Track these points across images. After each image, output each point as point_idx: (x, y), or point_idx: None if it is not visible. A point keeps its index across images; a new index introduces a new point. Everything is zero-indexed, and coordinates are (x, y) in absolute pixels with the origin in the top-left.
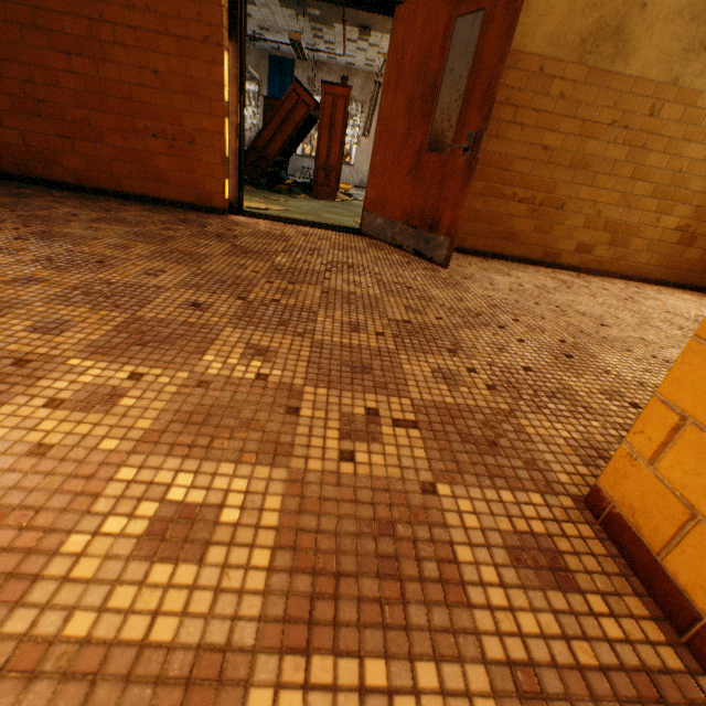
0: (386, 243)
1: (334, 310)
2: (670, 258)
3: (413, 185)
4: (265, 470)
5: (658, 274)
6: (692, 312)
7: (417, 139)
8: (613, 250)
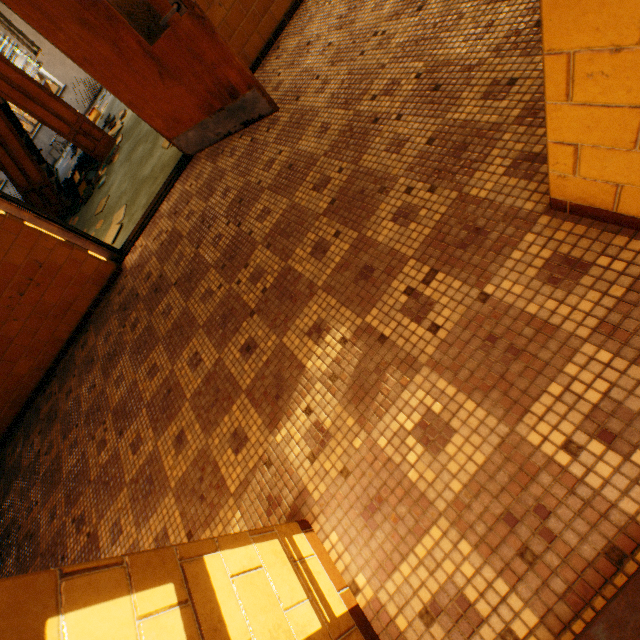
0: (217, 143)
1: (293, 252)
2: None
3: (178, 83)
4: (418, 377)
5: None
6: None
7: (131, 45)
8: None
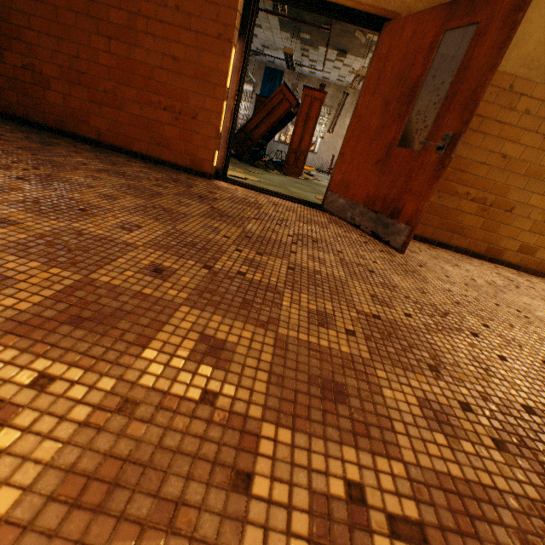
0: (345, 221)
1: (300, 292)
2: None
3: (378, 174)
4: None
5: None
6: None
7: (389, 135)
8: None
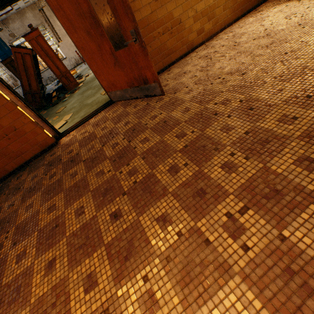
0: (129, 100)
1: (157, 166)
2: (234, 6)
3: (121, 70)
4: (231, 282)
5: (233, 17)
6: (261, 30)
7: (106, 48)
8: (211, 22)
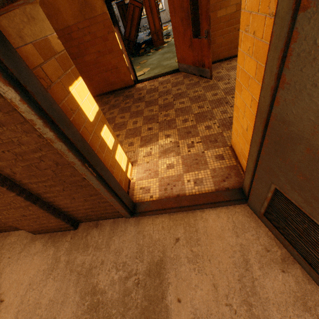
0: (189, 74)
1: (179, 117)
2: None
3: (192, 52)
4: (177, 157)
5: None
6: None
7: (188, 34)
8: None
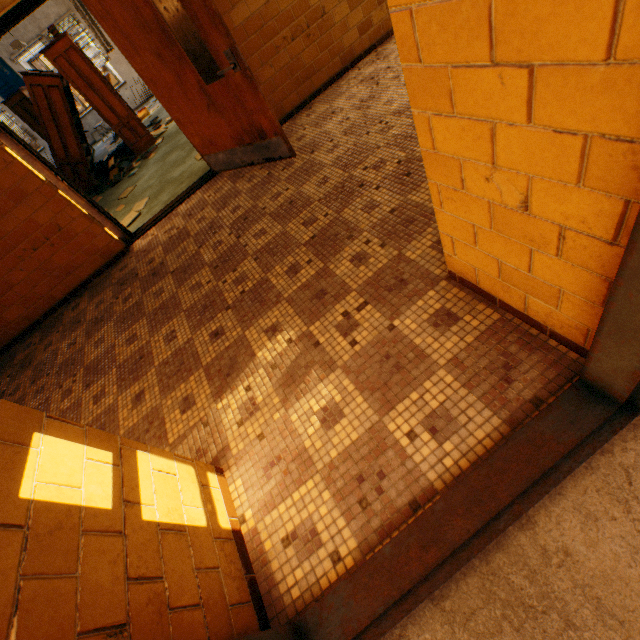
0: (241, 168)
1: (274, 268)
2: None
3: (221, 117)
4: (332, 375)
5: None
6: None
7: (191, 81)
8: (386, 6)
